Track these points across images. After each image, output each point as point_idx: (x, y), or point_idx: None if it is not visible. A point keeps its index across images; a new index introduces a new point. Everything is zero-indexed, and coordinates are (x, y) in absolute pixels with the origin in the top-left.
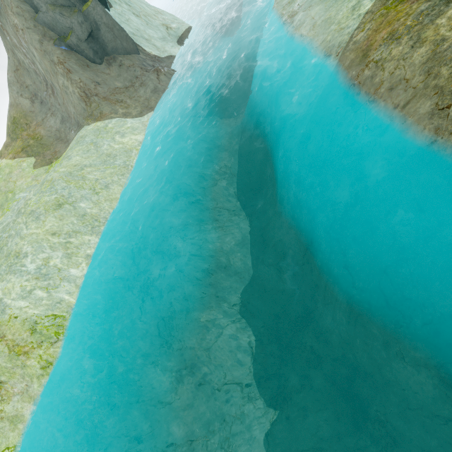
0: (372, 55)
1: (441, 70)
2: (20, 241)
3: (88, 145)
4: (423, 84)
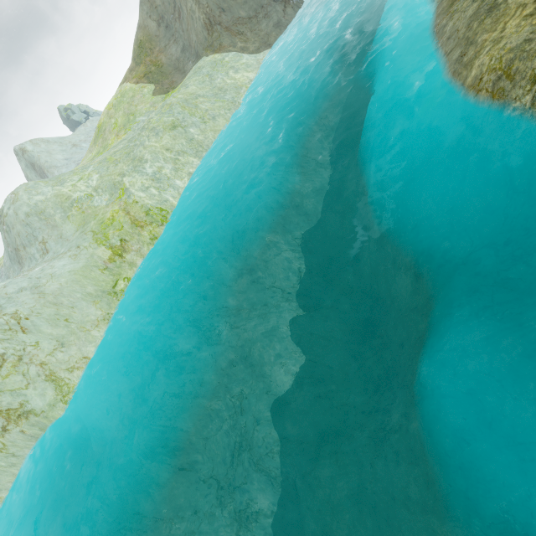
0: (455, 5)
1: (474, 24)
2: (143, 150)
3: (204, 77)
4: (463, 35)
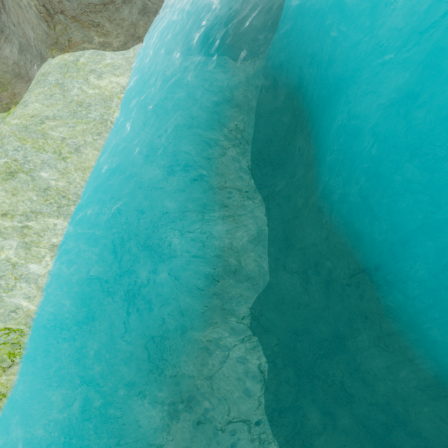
0: None
1: None
2: None
3: (52, 88)
4: None
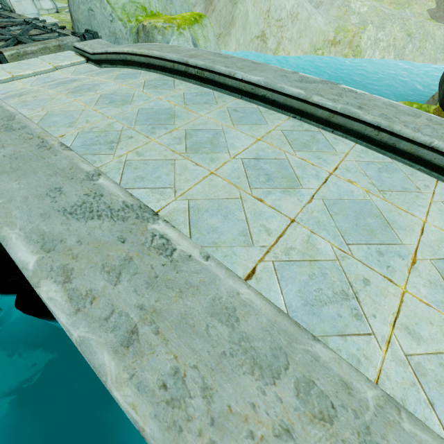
0: None
1: None
2: (390, 25)
3: None
4: None
